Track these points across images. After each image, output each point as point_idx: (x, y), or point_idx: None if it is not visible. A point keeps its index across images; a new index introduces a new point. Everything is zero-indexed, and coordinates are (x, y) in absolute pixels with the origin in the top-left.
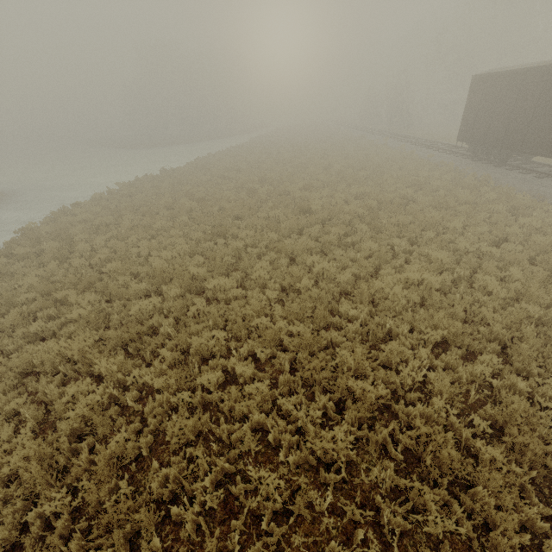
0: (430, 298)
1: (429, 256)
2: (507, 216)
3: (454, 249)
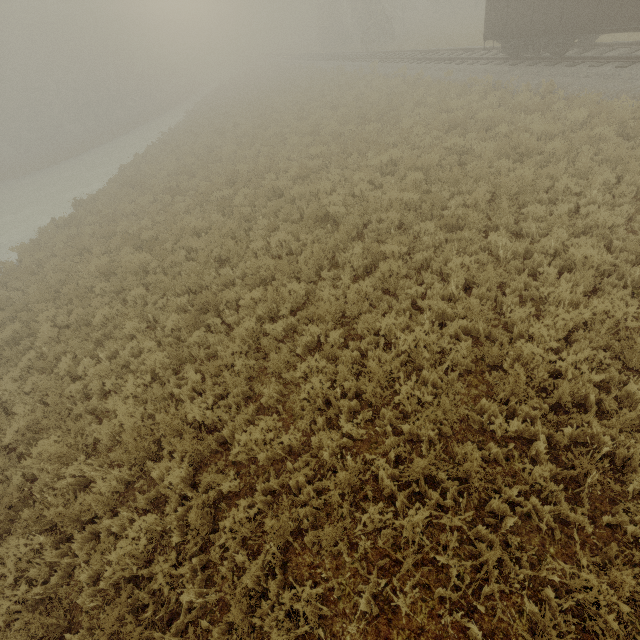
0: (629, 350)
1: (563, 255)
2: (621, 142)
3: (585, 227)
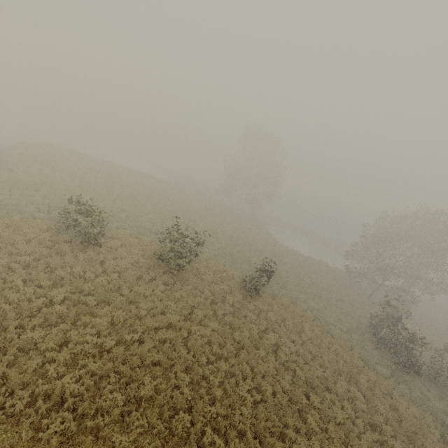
0: None
1: None
2: None
3: None
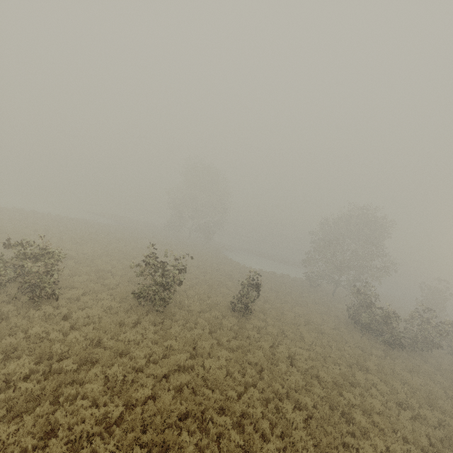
0: None
1: None
2: None
3: None
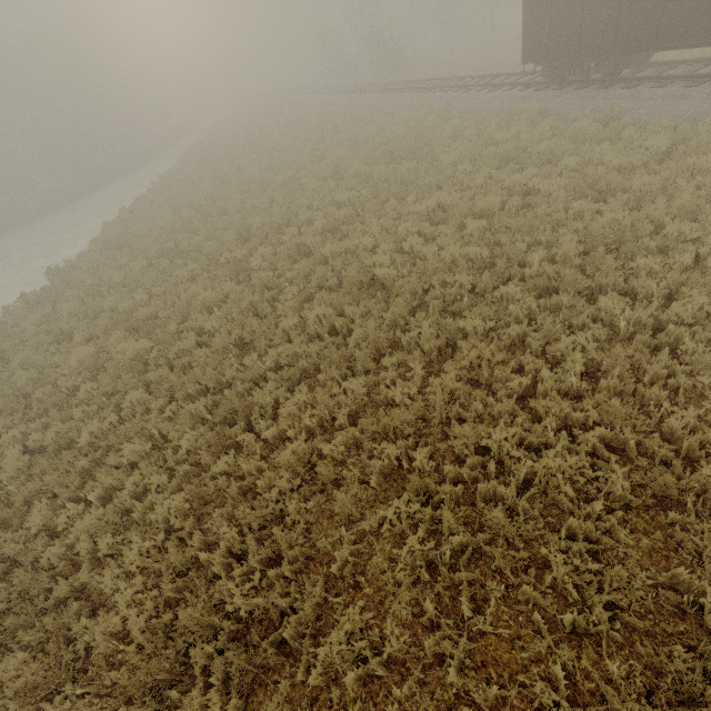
0: None
1: (708, 325)
2: None
3: None
